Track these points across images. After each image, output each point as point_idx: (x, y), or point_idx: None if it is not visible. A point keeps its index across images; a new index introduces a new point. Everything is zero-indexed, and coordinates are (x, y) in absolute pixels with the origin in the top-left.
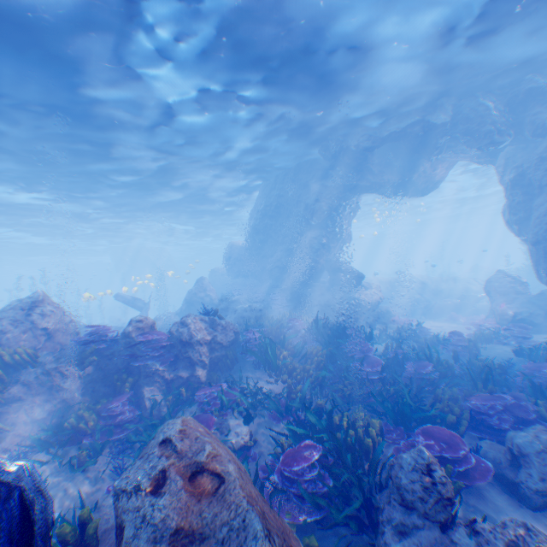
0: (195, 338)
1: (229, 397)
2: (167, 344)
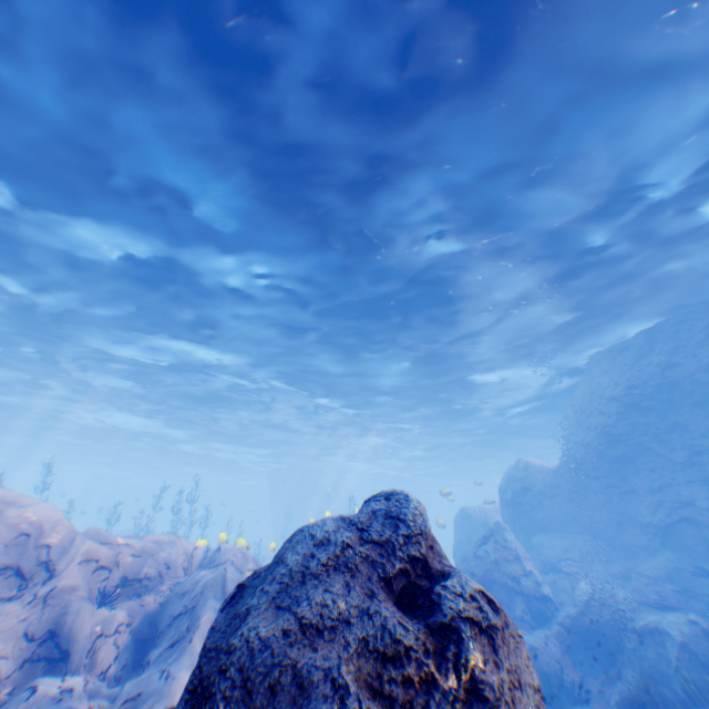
0: None
1: None
2: None
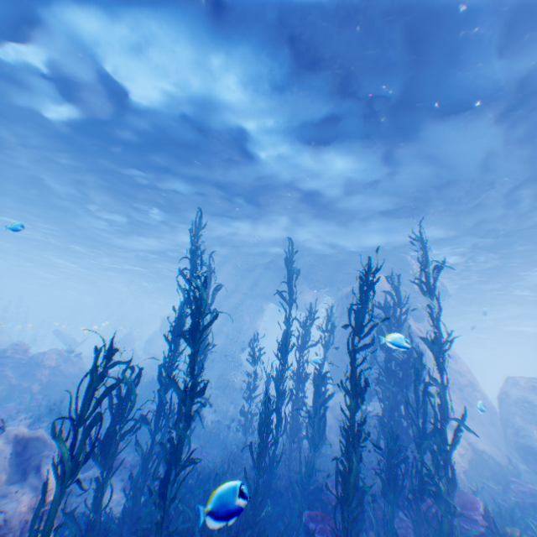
0: (45, 363)
1: (37, 403)
2: (29, 363)
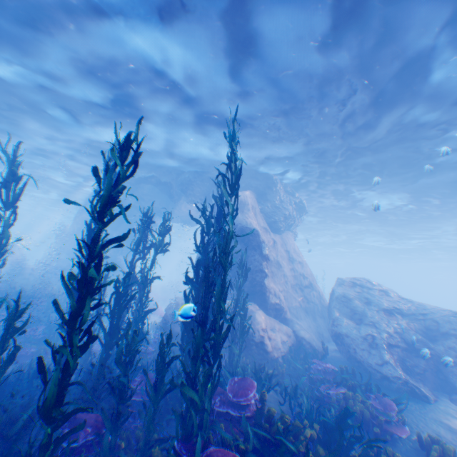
0: None
1: None
2: None
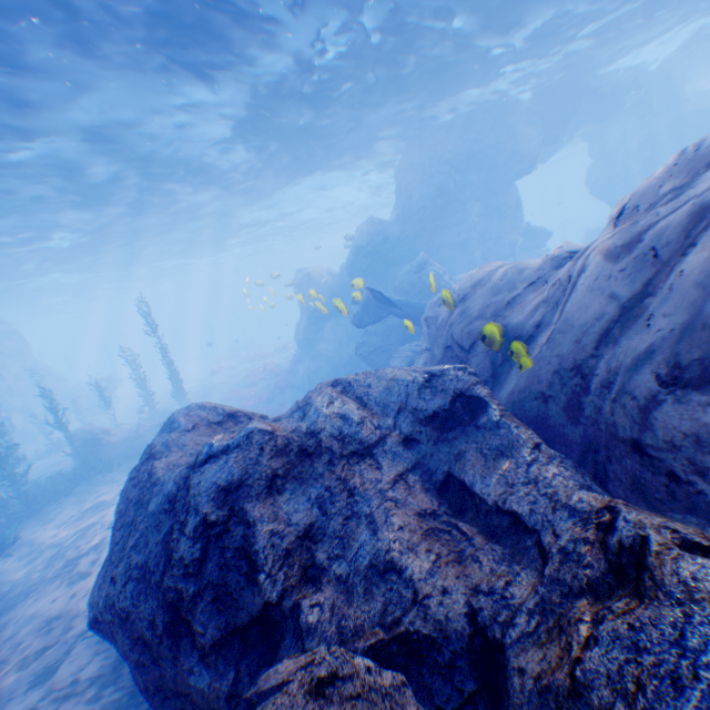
0: None
1: None
2: None
